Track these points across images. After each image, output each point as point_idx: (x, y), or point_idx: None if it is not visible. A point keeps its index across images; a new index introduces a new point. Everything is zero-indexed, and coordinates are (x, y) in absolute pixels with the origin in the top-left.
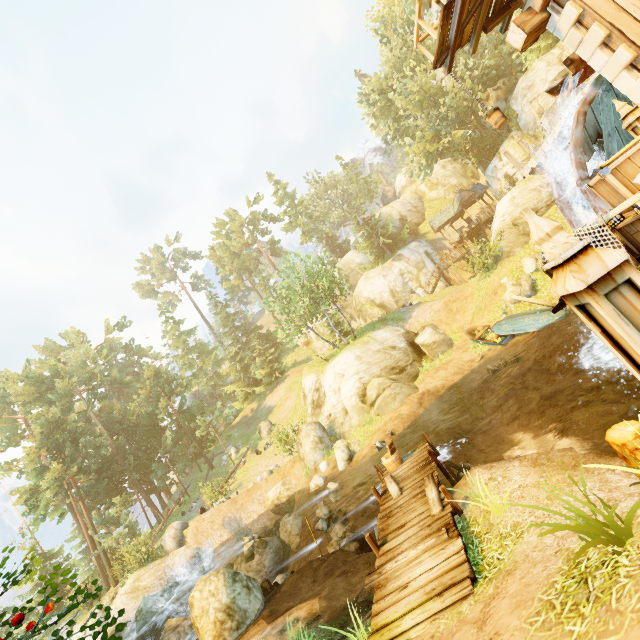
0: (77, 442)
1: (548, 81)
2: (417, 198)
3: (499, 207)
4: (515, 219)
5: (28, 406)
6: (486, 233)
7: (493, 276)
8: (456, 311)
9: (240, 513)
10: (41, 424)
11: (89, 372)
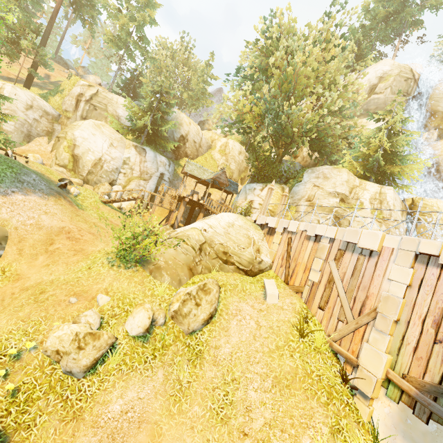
0: None
1: (335, 189)
2: (209, 144)
3: (219, 215)
4: (210, 242)
5: None
6: (199, 216)
7: (112, 273)
8: (52, 251)
9: None
10: None
11: None
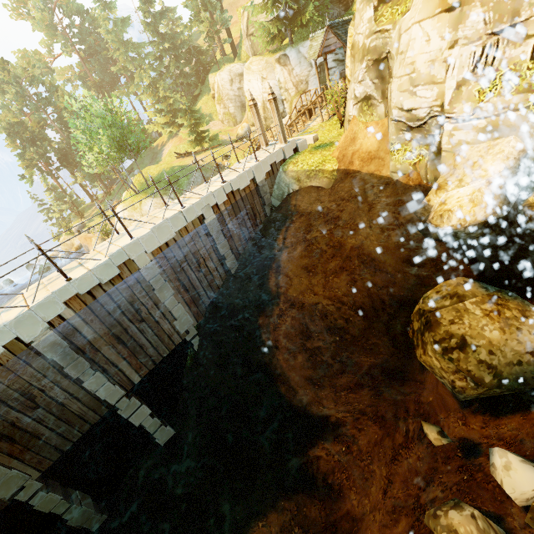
0: (36, 141)
1: None
2: None
3: None
4: None
5: (1, 96)
6: None
7: None
8: None
9: (88, 246)
10: (3, 130)
11: (29, 75)
